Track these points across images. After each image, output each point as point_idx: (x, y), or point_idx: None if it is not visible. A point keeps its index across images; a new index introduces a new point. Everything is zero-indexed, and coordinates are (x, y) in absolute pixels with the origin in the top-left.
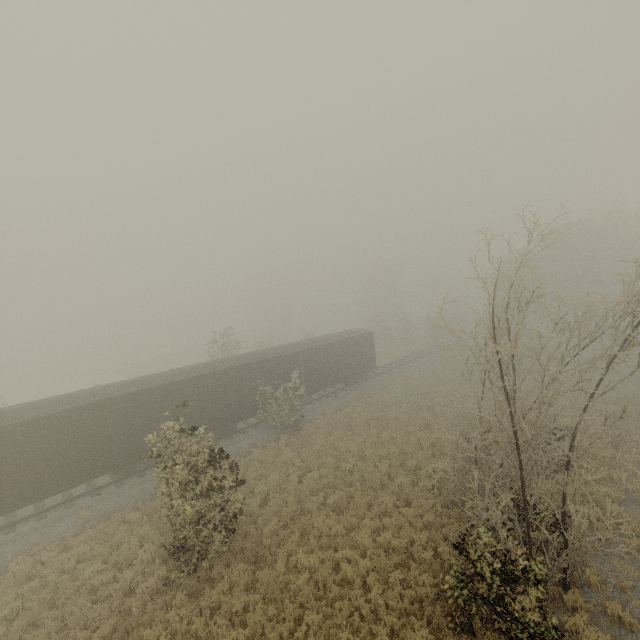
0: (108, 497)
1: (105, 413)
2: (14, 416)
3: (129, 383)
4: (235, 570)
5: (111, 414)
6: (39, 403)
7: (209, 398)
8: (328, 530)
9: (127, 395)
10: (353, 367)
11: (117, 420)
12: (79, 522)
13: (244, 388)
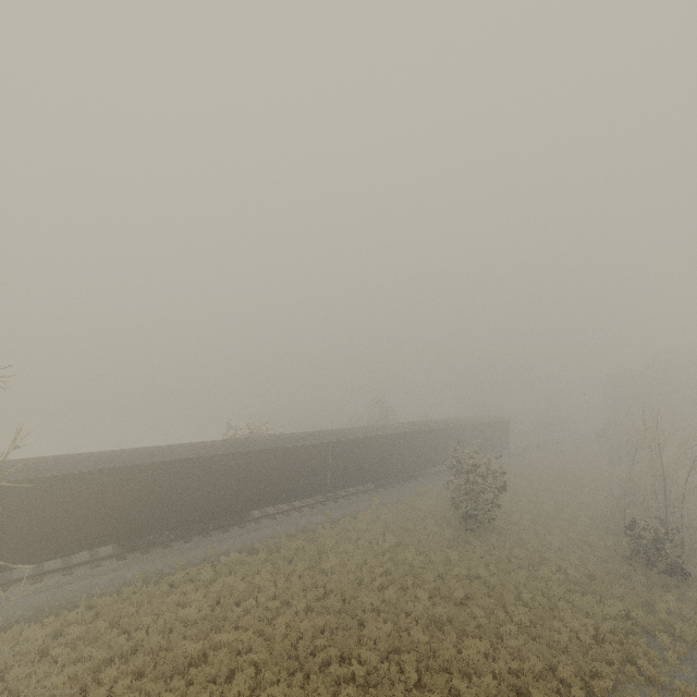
0: (375, 496)
1: (382, 443)
2: (350, 435)
3: (384, 427)
4: (492, 535)
5: (384, 444)
6: (351, 430)
7: (422, 446)
8: (536, 527)
9: (391, 434)
10: (495, 444)
11: (385, 449)
12: (373, 504)
13: (438, 444)
